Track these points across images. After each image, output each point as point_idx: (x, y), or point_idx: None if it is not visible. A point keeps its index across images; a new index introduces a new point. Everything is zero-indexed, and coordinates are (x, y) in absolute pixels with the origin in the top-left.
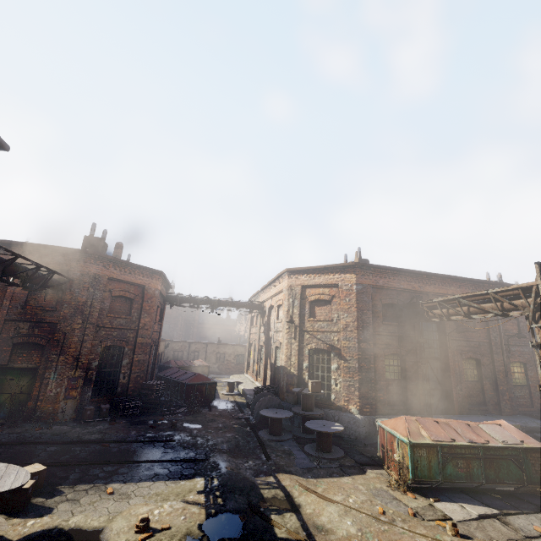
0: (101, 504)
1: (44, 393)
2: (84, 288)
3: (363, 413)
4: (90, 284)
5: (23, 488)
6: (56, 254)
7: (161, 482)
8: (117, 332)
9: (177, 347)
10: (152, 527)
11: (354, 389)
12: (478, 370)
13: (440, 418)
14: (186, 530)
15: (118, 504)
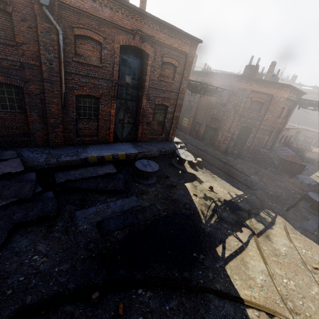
0: (208, 177)
1: (217, 138)
2: (237, 96)
3: None
4: (240, 94)
5: (193, 162)
6: (230, 78)
7: (228, 184)
8: (250, 120)
9: (308, 135)
10: (213, 190)
11: None
12: None
13: None
14: (220, 197)
15: (212, 180)
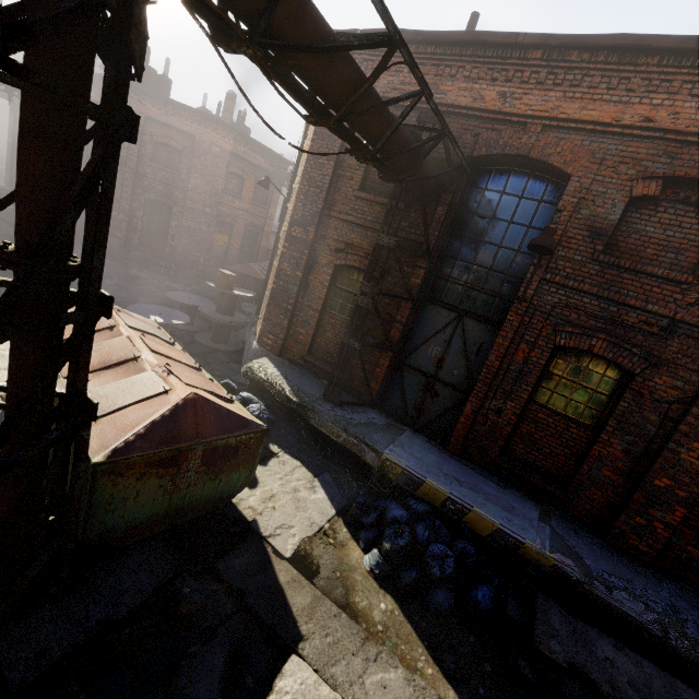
0: None
1: None
2: None
3: (261, 343)
4: None
5: None
6: None
7: None
8: (162, 187)
9: None
10: None
11: (266, 303)
12: (612, 401)
13: (129, 330)
14: None
15: None
